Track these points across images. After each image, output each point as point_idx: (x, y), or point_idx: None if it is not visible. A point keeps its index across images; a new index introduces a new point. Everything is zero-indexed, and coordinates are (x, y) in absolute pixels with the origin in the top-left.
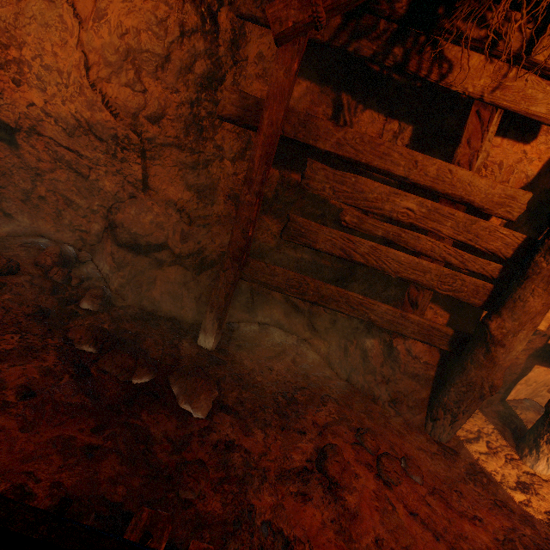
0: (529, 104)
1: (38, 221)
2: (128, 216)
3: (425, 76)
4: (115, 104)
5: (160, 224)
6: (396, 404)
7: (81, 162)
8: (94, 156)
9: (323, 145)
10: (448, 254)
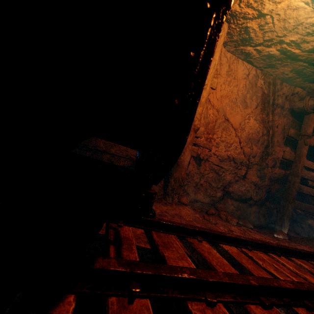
0: None
1: (197, 194)
2: (234, 188)
3: None
4: (245, 153)
5: (248, 190)
6: None
7: (220, 170)
8: (228, 168)
9: (305, 165)
10: None
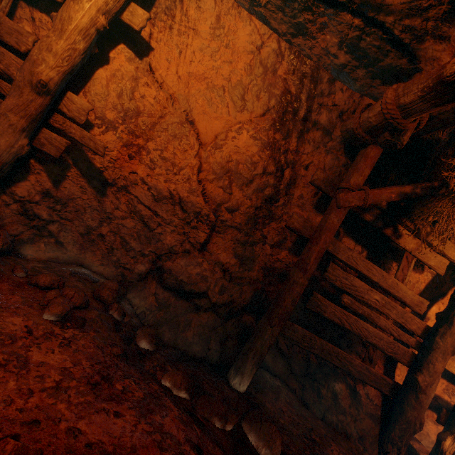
0: (428, 260)
1: (86, 252)
2: (177, 265)
3: (390, 236)
4: (209, 195)
5: (205, 277)
6: (363, 440)
7: (154, 219)
8: (170, 218)
9: (341, 256)
10: (392, 329)
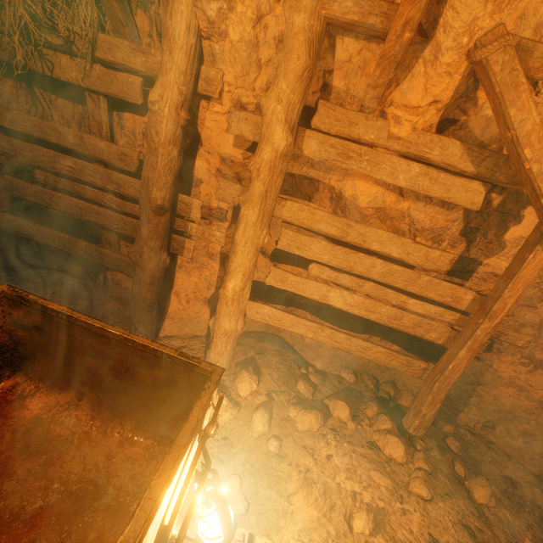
0: (107, 87)
1: None
2: None
3: (43, 72)
4: None
5: None
6: (105, 319)
7: None
8: None
9: (3, 124)
10: (107, 200)
